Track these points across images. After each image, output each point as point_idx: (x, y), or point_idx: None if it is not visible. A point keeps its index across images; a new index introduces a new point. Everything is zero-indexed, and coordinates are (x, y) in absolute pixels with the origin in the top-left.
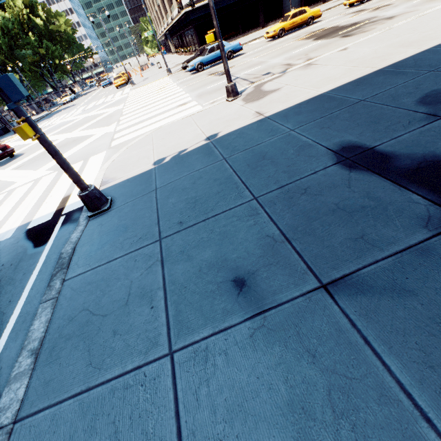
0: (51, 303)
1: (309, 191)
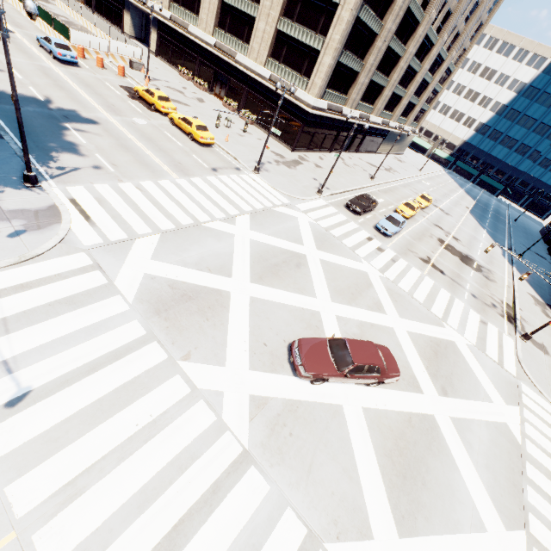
0: None
1: None
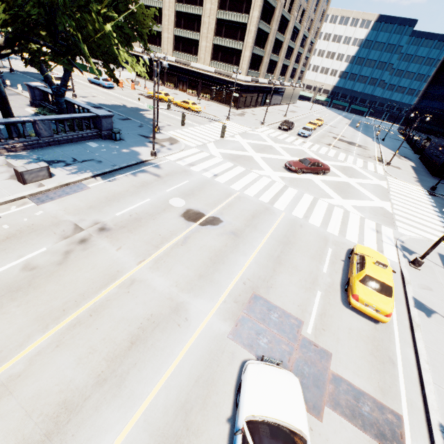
0: None
1: None
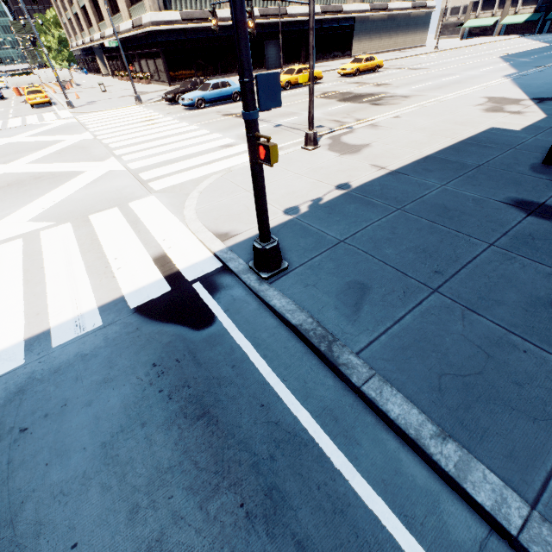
0: (379, 381)
1: (536, 237)
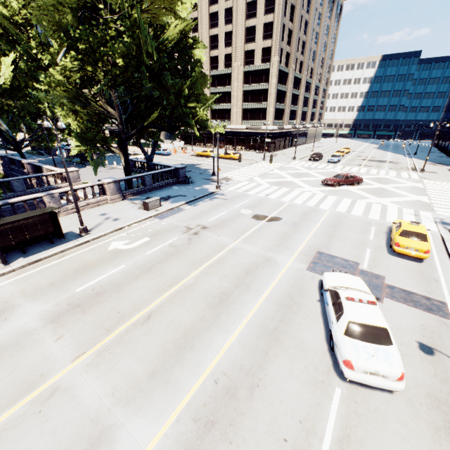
0: None
1: None
